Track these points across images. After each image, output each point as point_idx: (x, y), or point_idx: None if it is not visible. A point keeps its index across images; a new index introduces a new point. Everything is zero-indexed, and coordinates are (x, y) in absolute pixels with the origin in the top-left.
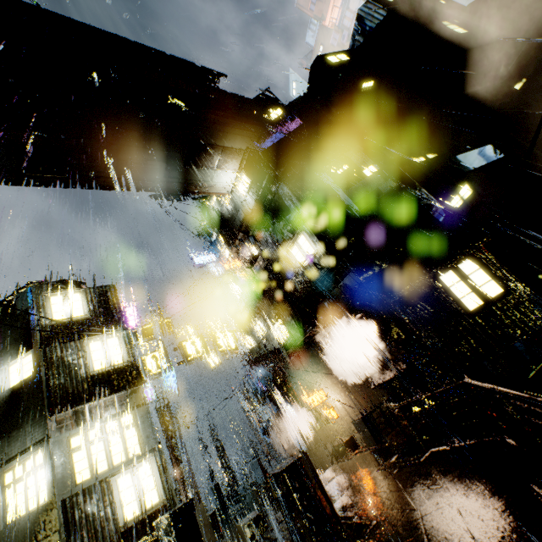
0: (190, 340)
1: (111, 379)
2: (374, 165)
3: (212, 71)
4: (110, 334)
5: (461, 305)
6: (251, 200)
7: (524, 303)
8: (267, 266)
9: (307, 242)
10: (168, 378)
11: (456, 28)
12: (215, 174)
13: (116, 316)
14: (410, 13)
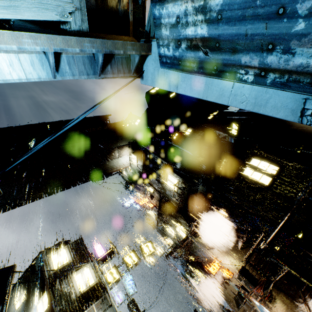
0: (128, 255)
1: (89, 295)
2: (189, 128)
3: (104, 116)
4: (84, 267)
5: (260, 184)
6: (140, 165)
7: (293, 171)
8: (160, 195)
9: (172, 177)
10: (129, 282)
11: None
12: (118, 160)
13: (85, 255)
14: None
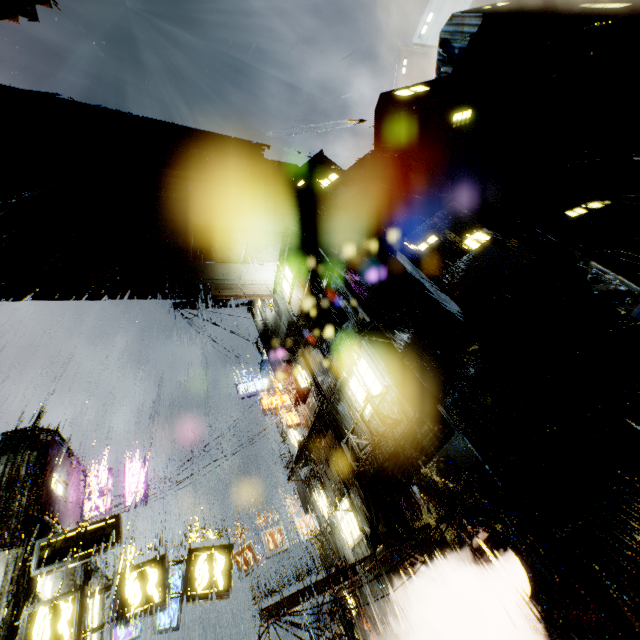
0: (139, 569)
1: None
2: (484, 230)
3: (249, 142)
4: None
5: None
6: (296, 302)
7: None
8: (323, 404)
9: (371, 371)
10: None
11: (608, 5)
12: (244, 268)
13: (14, 515)
14: (520, 9)
